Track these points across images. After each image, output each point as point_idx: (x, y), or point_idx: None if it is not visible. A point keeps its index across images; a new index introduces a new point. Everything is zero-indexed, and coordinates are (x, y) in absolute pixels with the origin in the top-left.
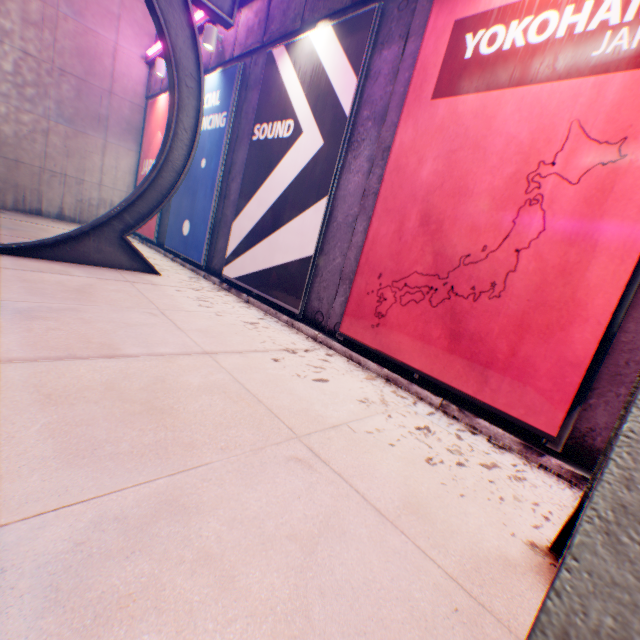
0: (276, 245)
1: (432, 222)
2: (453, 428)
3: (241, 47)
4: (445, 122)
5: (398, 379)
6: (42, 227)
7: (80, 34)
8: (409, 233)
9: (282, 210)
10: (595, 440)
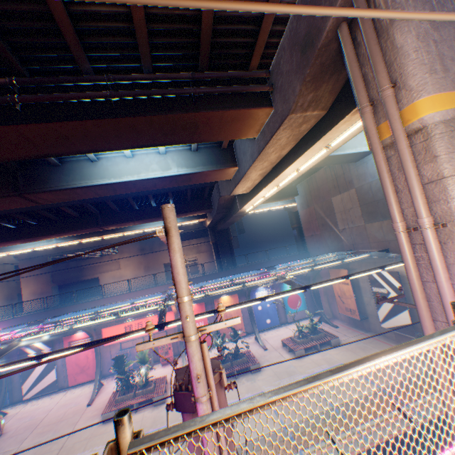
0: (45, 382)
1: (78, 363)
2: (93, 383)
3: None
4: None
5: (84, 384)
6: None
7: None
8: (76, 366)
9: (43, 375)
10: (105, 373)
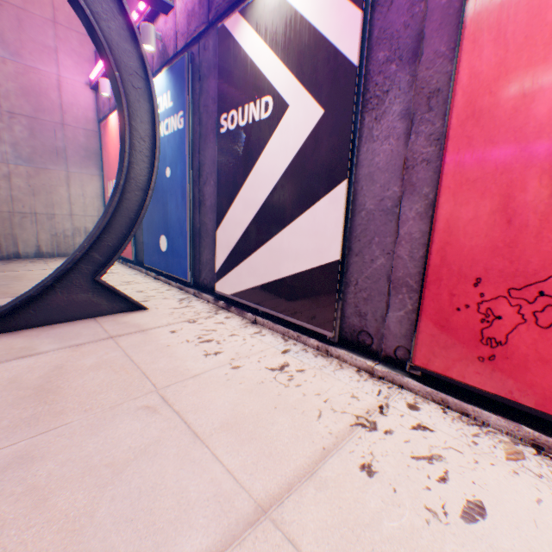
0: (279, 251)
1: None
2: None
3: (184, 36)
4: None
5: None
6: (16, 274)
7: (21, 74)
8: (528, 209)
9: (278, 207)
10: None
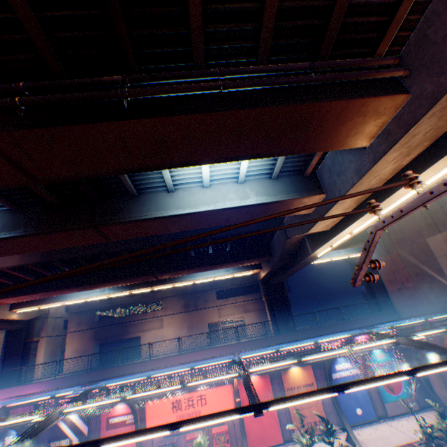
0: None
1: None
2: None
3: None
4: (110, 433)
5: None
6: None
7: None
8: None
9: None
10: None
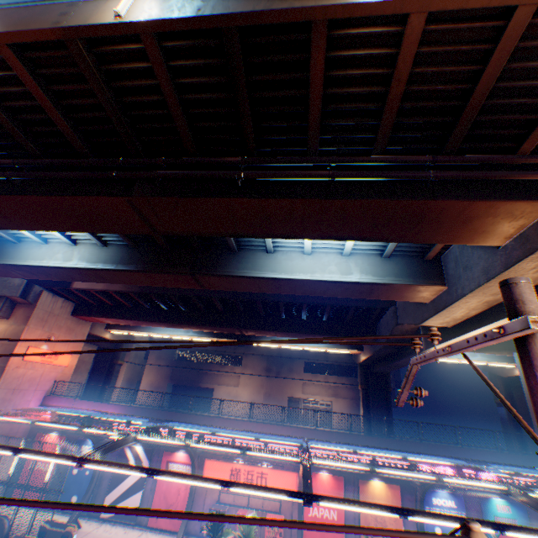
0: (127, 503)
1: (166, 496)
2: (172, 536)
3: None
4: None
5: (162, 531)
6: None
7: None
8: (163, 498)
9: (129, 492)
10: (189, 529)
